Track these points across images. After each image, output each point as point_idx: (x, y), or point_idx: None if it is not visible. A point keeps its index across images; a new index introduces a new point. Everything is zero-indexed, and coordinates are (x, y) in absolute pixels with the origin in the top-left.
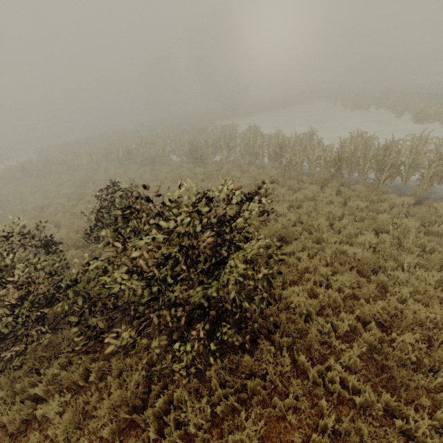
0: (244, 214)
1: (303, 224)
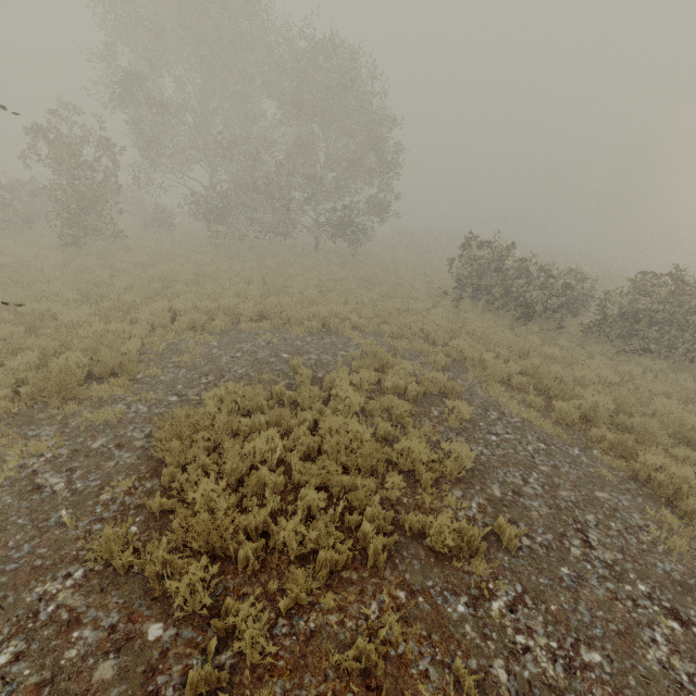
0: None
1: None
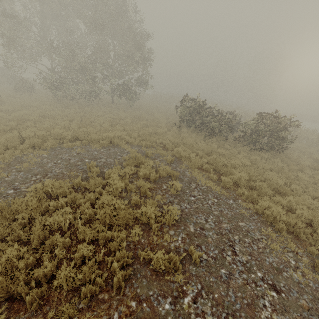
0: (292, 124)
1: (298, 150)
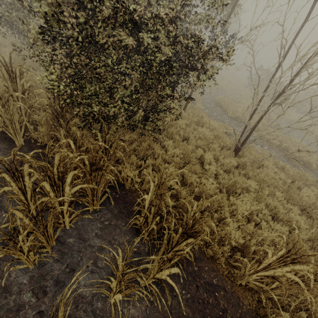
0: None
1: None
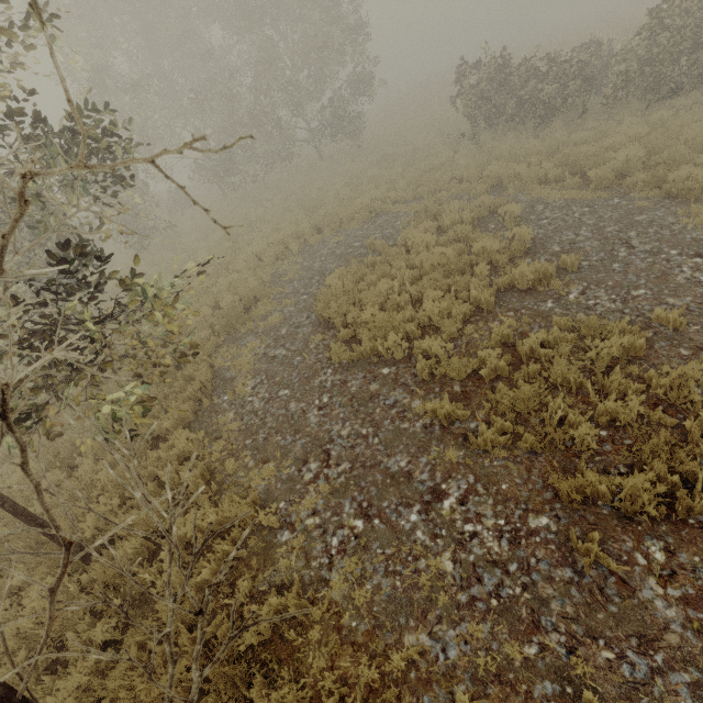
0: None
1: None
